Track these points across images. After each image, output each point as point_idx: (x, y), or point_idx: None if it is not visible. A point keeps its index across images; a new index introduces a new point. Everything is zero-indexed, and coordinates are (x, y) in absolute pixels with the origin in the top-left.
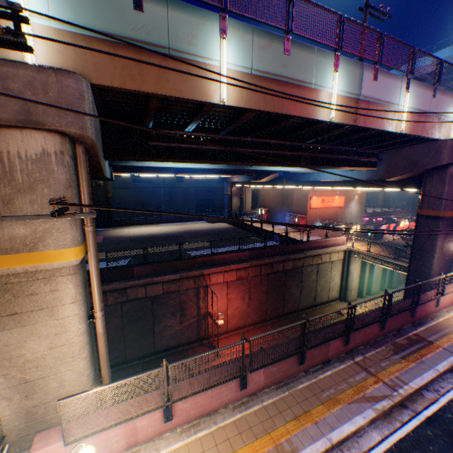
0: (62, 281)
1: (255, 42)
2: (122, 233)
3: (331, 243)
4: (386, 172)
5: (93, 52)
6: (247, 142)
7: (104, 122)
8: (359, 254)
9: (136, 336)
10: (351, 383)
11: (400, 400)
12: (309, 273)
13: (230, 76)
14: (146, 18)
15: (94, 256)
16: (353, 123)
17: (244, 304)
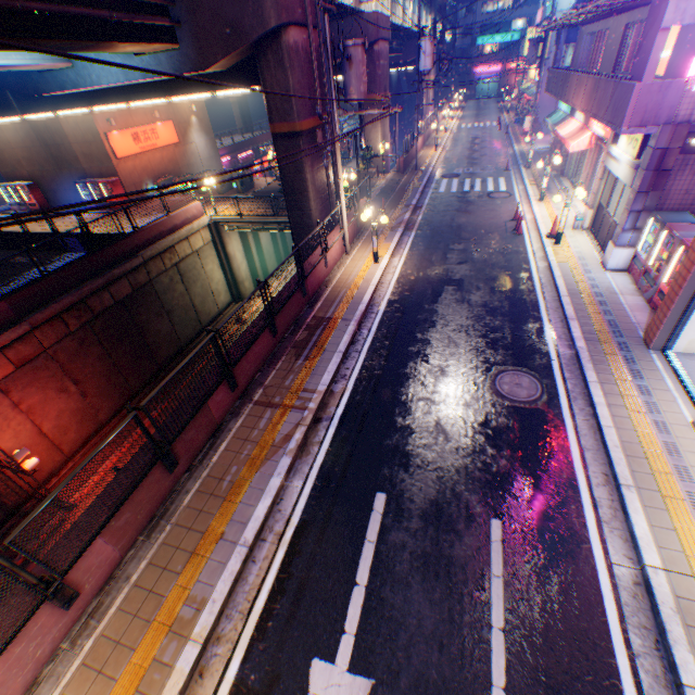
0: None
1: None
2: None
3: (183, 220)
4: (200, 53)
5: None
6: None
7: None
8: (231, 224)
9: None
10: (257, 438)
11: (314, 416)
12: (171, 286)
13: None
14: None
15: None
16: None
17: (75, 399)
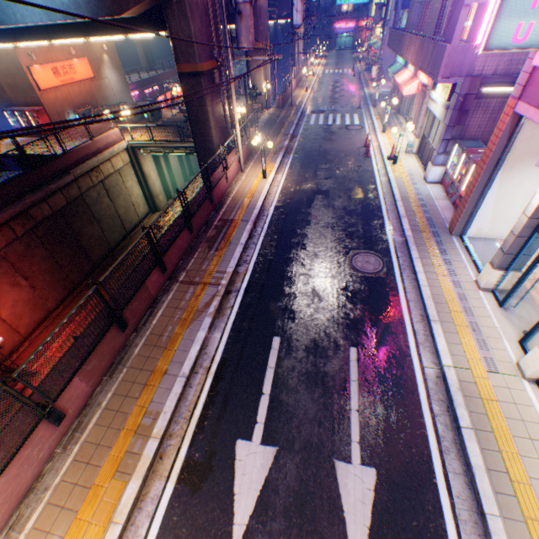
0: None
1: None
2: None
3: (105, 144)
4: (114, 1)
5: None
6: None
7: None
8: (146, 148)
9: None
10: (185, 306)
11: (226, 290)
12: (99, 199)
13: None
14: None
15: None
16: None
17: (26, 291)
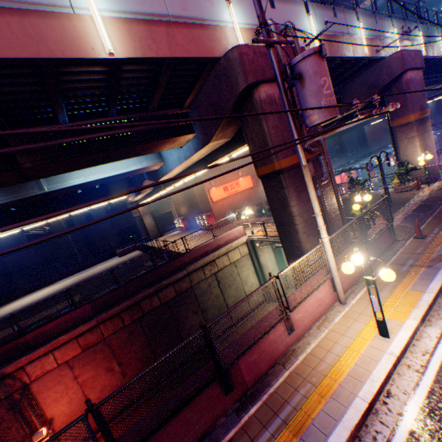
0: None
1: None
2: None
3: (225, 240)
4: (204, 133)
5: None
6: None
7: None
8: (260, 242)
9: None
10: None
11: None
12: (208, 289)
13: None
14: None
15: None
16: None
17: (116, 376)
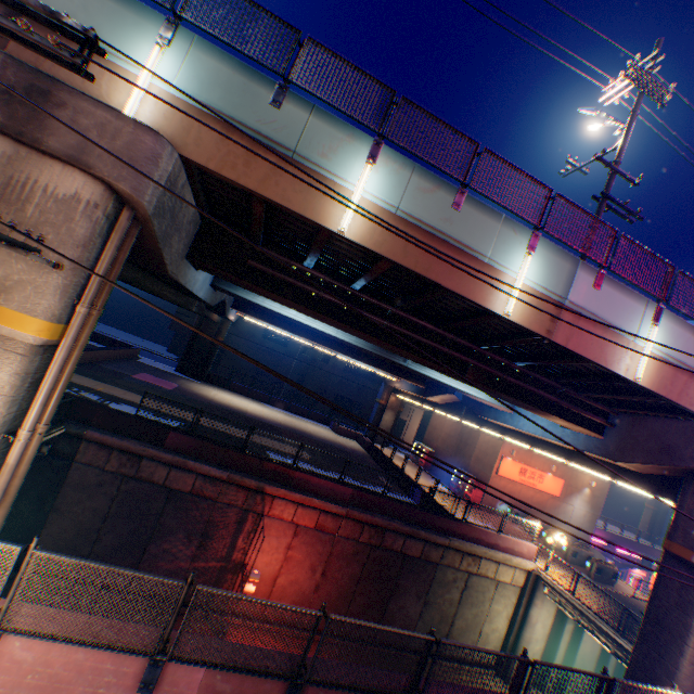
0: (0, 356)
1: (413, 181)
2: (206, 391)
3: (506, 544)
4: (617, 448)
5: (202, 128)
6: (387, 311)
7: (206, 219)
8: (553, 590)
9: (116, 543)
10: None
11: None
12: (449, 582)
13: (364, 206)
14: (281, 116)
15: (68, 348)
16: (546, 334)
17: (310, 581)
